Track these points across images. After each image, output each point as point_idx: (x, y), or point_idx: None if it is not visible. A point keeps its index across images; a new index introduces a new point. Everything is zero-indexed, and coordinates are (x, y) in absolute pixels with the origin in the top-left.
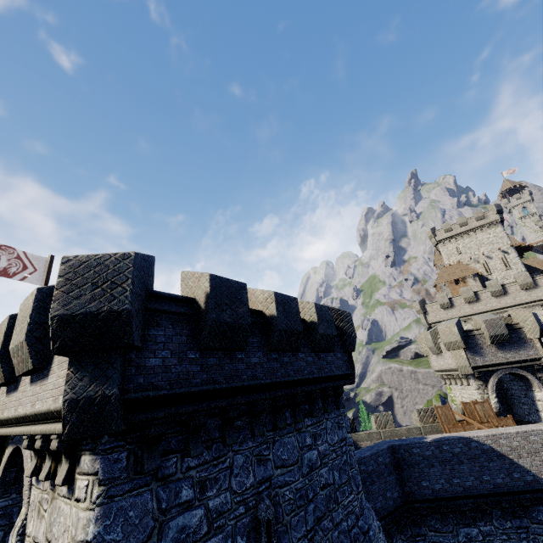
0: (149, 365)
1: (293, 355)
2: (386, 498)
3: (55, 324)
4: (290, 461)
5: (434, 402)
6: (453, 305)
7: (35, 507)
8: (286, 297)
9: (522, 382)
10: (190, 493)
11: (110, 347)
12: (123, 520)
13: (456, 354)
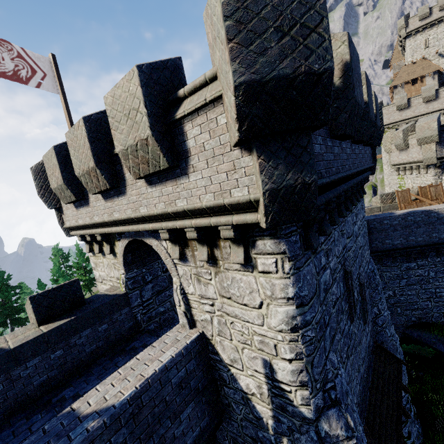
0: (315, 152)
1: (358, 147)
2: None
3: (241, 97)
4: (350, 233)
5: (367, 191)
6: (409, 106)
7: (190, 278)
8: (368, 80)
9: None
10: (324, 260)
11: (303, 127)
12: (306, 282)
13: (426, 148)
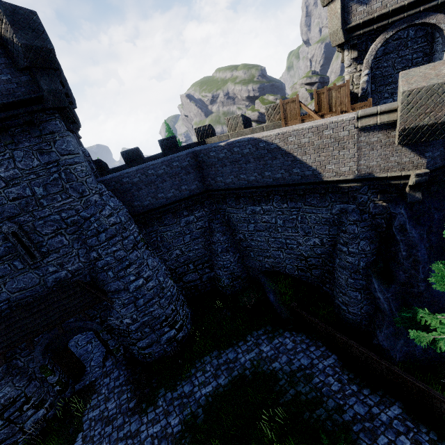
0: None
1: None
2: (180, 190)
3: None
4: None
5: None
6: None
7: None
8: None
9: (440, 37)
10: None
11: None
12: None
13: (331, 10)
